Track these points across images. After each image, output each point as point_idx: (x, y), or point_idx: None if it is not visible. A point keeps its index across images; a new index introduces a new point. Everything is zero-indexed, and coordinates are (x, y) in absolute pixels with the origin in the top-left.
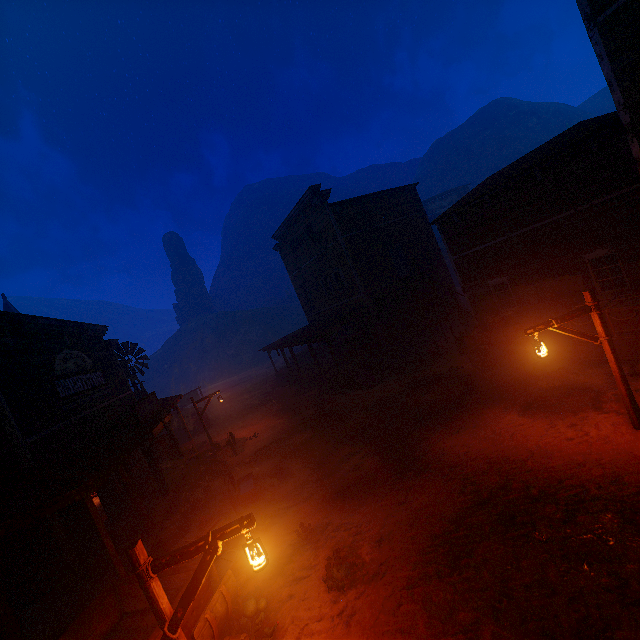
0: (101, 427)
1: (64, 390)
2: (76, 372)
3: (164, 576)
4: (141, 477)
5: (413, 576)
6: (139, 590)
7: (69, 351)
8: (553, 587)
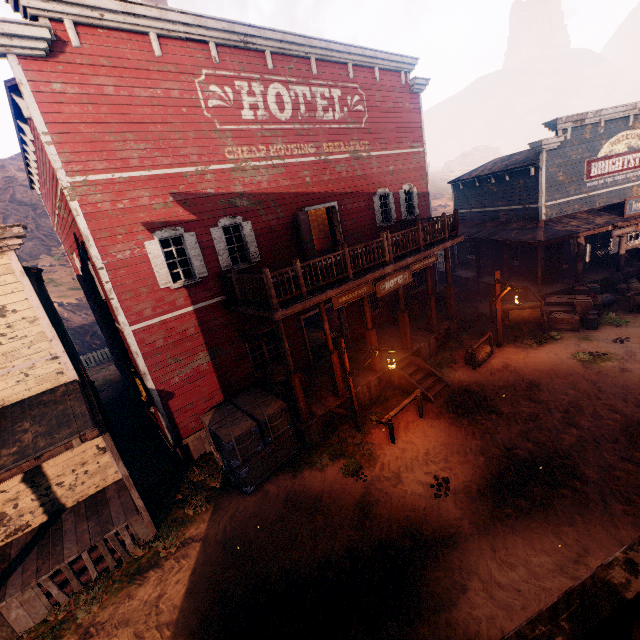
0: (615, 203)
1: (597, 170)
2: (622, 153)
3: (534, 296)
4: (633, 251)
5: (592, 379)
6: (529, 295)
7: (627, 132)
8: (598, 420)
